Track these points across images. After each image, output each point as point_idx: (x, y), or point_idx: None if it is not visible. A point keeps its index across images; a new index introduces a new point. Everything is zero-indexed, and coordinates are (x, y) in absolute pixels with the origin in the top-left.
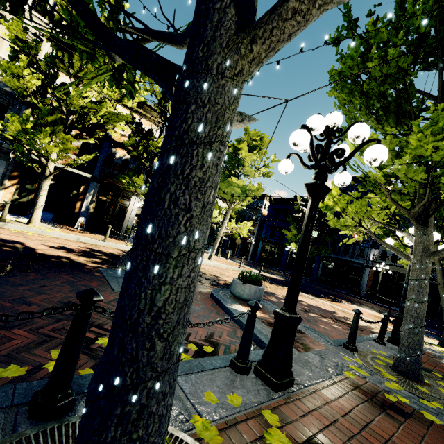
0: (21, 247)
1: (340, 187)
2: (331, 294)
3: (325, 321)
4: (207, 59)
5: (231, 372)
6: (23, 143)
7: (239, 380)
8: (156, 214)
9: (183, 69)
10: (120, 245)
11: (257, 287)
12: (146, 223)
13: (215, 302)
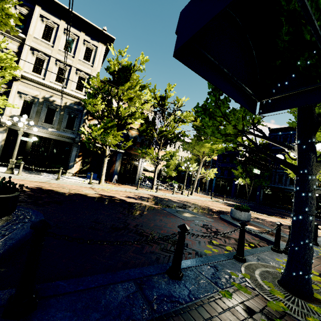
0: (119, 199)
1: (270, 136)
2: (276, 213)
3: (287, 231)
4: (311, 170)
5: (274, 252)
6: (97, 140)
7: (281, 255)
8: (306, 206)
9: (305, 172)
10: (146, 191)
11: (248, 213)
12: (304, 208)
13: (227, 223)
